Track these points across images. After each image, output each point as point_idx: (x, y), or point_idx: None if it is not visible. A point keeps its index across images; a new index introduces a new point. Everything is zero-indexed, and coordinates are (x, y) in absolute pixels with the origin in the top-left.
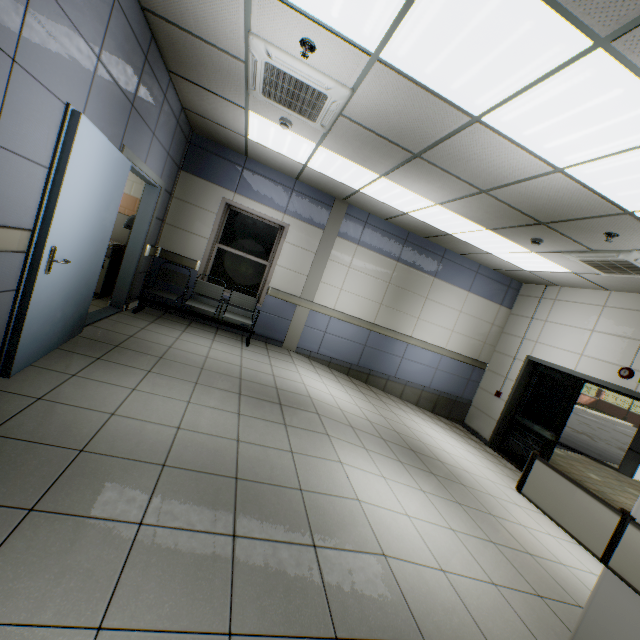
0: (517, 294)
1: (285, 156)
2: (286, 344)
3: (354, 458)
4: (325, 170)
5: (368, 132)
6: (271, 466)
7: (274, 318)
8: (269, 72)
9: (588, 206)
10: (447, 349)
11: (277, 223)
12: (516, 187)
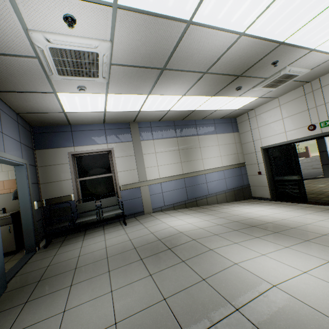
0: (237, 124)
1: (91, 112)
2: (146, 211)
3: (238, 254)
4: (117, 108)
5: (131, 68)
6: (202, 304)
7: (131, 201)
8: (55, 54)
9: (261, 50)
10: (224, 166)
11: (106, 150)
12: (221, 59)
